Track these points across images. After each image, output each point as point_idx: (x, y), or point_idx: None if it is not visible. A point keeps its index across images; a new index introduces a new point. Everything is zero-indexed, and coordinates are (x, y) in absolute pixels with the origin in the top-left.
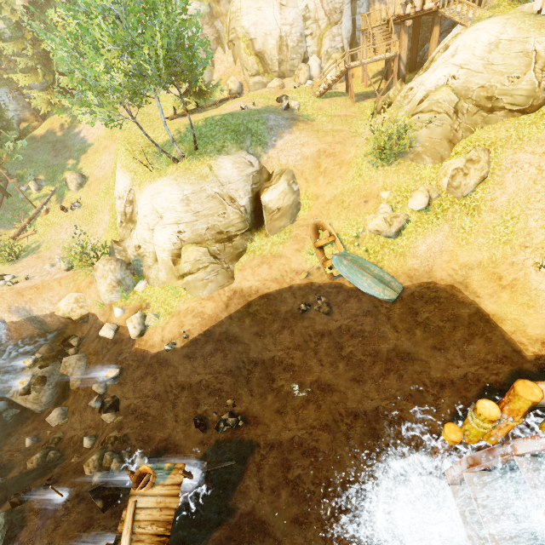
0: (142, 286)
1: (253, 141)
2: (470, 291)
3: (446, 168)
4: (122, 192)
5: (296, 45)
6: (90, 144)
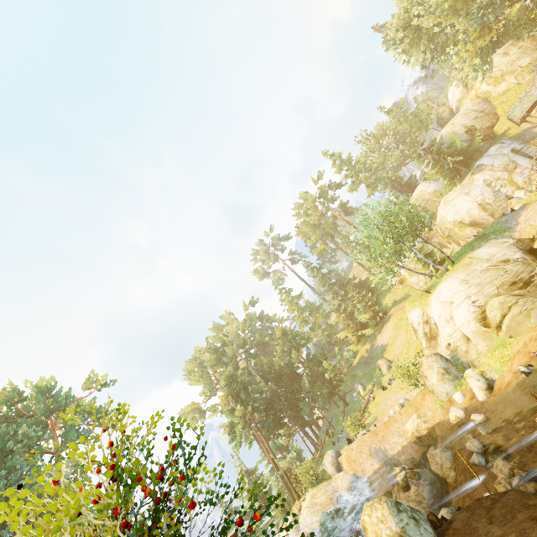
0: (469, 371)
1: (496, 234)
2: None
3: None
4: (417, 320)
5: (495, 198)
6: (386, 344)
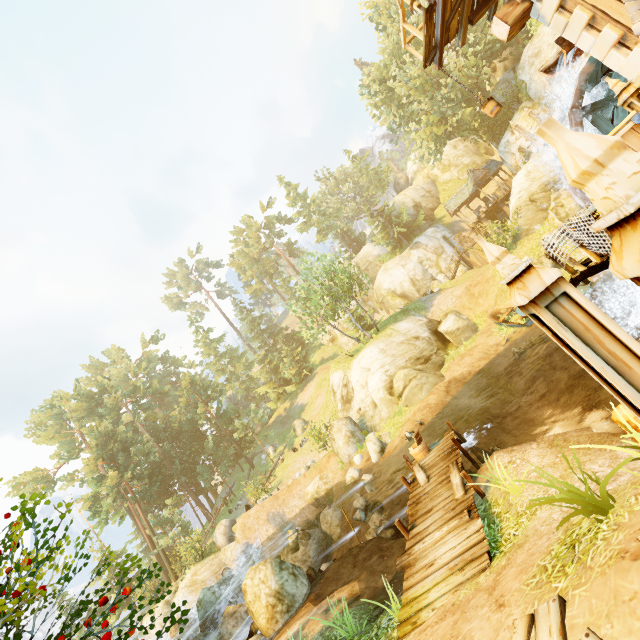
0: (371, 434)
1: (416, 311)
2: None
3: (550, 217)
4: (338, 382)
5: (423, 276)
6: (306, 404)
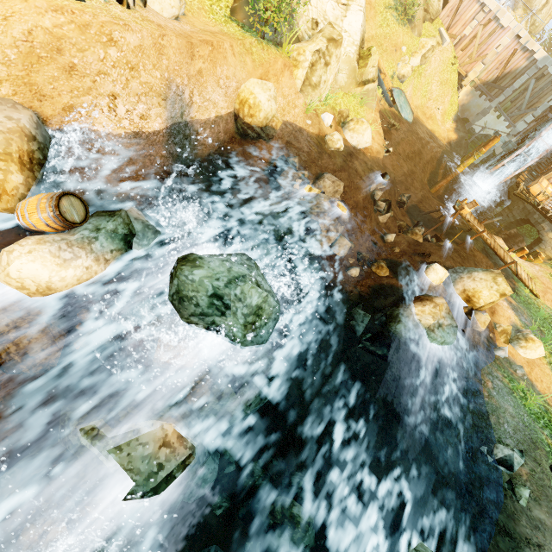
0: None
1: None
2: (421, 120)
3: (424, 43)
4: None
5: None
6: None
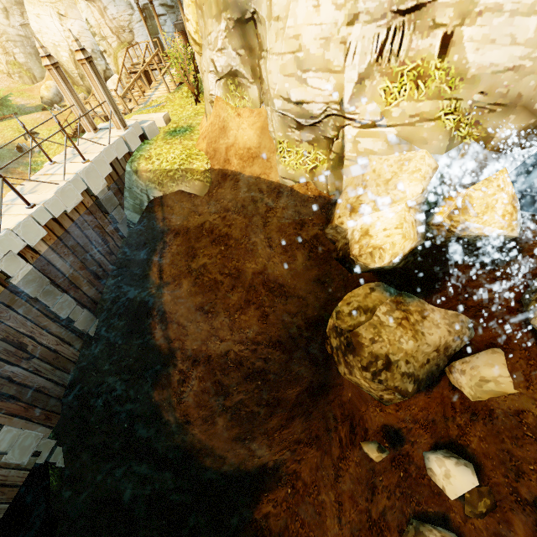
0: None
1: None
2: None
3: None
4: None
5: None
6: None
